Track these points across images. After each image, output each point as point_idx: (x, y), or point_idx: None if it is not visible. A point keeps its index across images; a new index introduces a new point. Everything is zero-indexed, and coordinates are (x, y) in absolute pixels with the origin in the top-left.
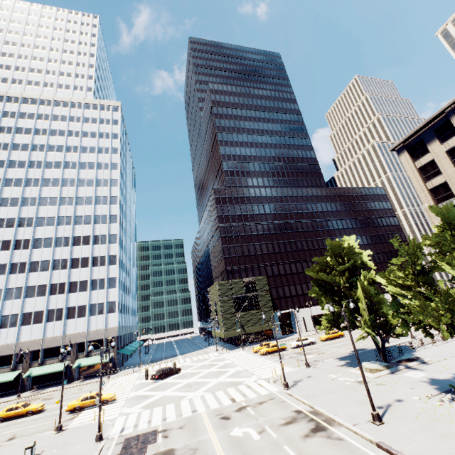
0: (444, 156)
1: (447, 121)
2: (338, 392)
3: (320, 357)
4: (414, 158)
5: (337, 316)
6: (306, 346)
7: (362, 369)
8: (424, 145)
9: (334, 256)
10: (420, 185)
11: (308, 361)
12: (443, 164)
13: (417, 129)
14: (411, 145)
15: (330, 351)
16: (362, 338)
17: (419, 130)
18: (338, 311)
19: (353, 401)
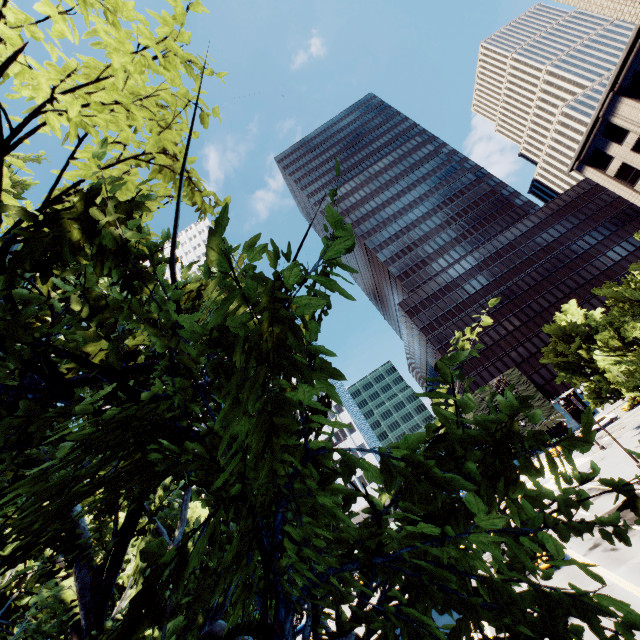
0: (633, 155)
1: (610, 123)
2: (624, 461)
3: (620, 434)
4: (602, 169)
5: (599, 391)
6: (607, 426)
7: (611, 436)
8: (602, 152)
9: (558, 338)
10: (628, 193)
11: (606, 443)
12: (638, 163)
13: (581, 143)
14: (588, 158)
15: (633, 421)
16: (632, 402)
17: (585, 143)
18: (597, 386)
19: (634, 463)
